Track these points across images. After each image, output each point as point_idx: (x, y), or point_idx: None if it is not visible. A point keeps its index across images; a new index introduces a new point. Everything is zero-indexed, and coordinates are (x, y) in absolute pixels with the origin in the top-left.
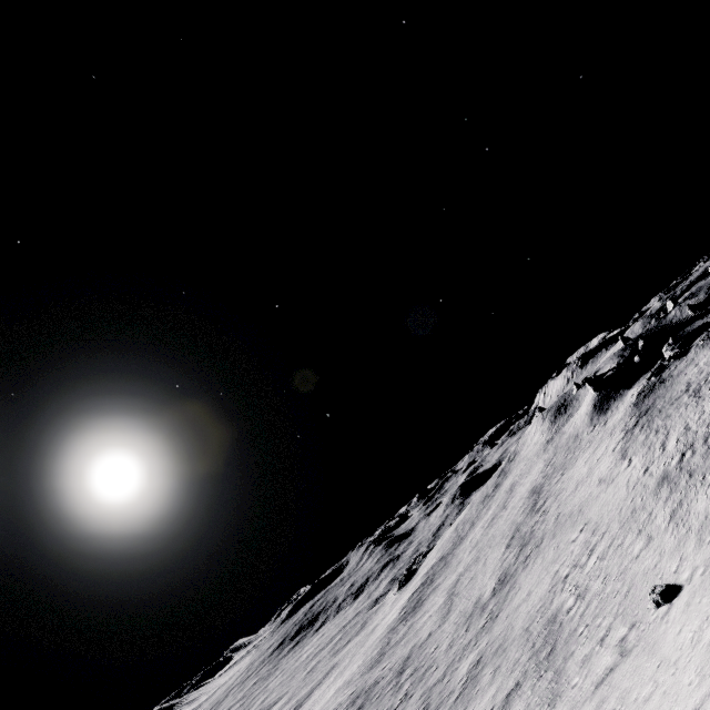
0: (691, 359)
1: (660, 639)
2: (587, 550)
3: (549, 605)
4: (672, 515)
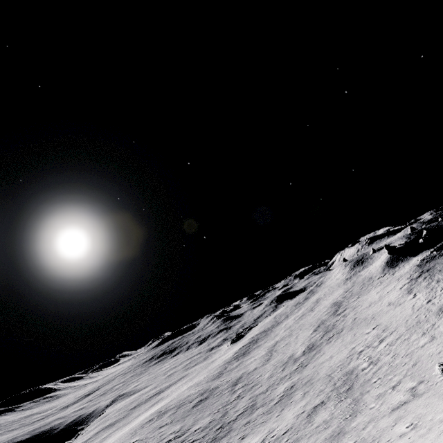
0: None
1: None
2: (378, 339)
3: (347, 365)
4: None
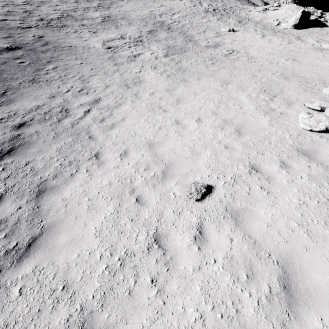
0: None
1: (237, 35)
2: (170, 13)
3: (154, 18)
4: (219, 20)
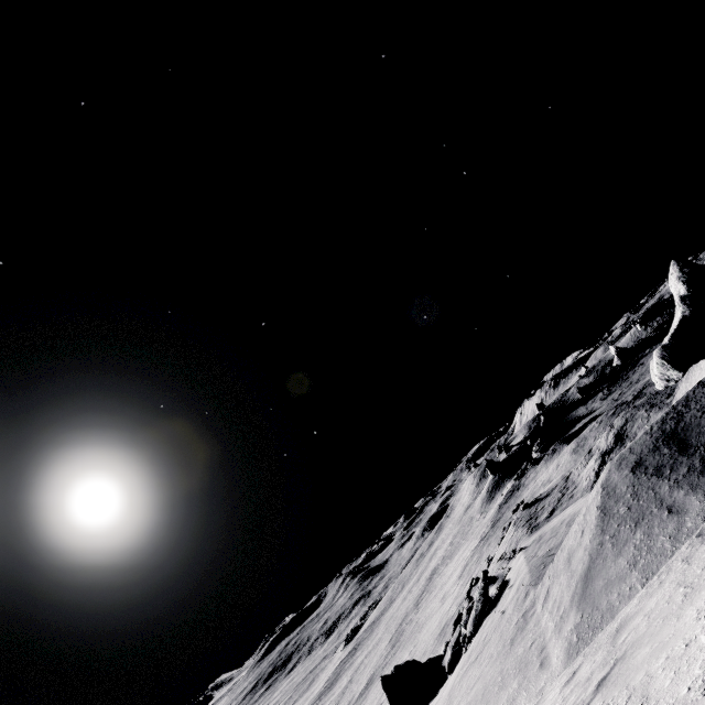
0: (537, 473)
1: None
2: None
3: None
4: None
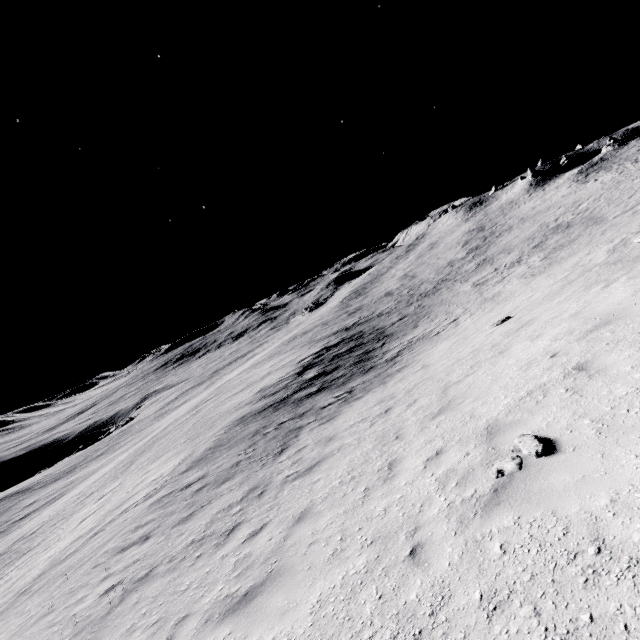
0: (633, 146)
1: None
2: (573, 207)
3: (545, 228)
4: None
